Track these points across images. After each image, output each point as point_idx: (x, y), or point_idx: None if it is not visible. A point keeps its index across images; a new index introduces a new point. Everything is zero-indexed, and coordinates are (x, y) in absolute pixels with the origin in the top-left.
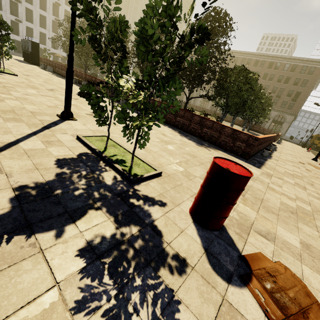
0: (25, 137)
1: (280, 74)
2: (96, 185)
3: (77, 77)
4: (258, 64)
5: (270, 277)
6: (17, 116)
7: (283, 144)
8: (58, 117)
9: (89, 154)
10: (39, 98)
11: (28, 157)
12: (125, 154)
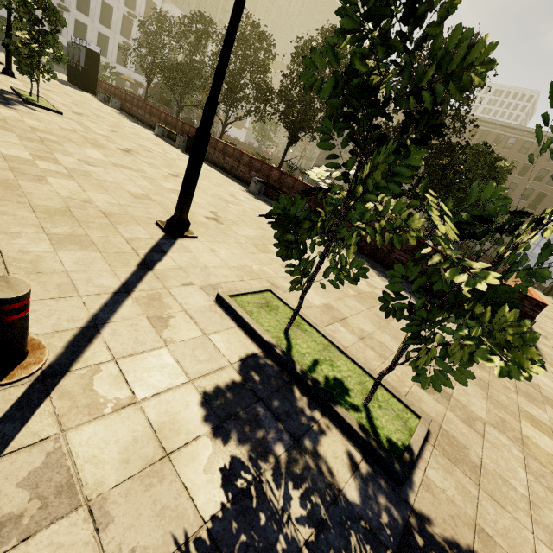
0: (110, 306)
1: (513, 158)
2: (332, 517)
3: (166, 125)
4: (476, 136)
5: None
6: (80, 229)
7: None
8: (160, 228)
9: (261, 362)
10: (111, 172)
11: (134, 395)
12: (330, 354)
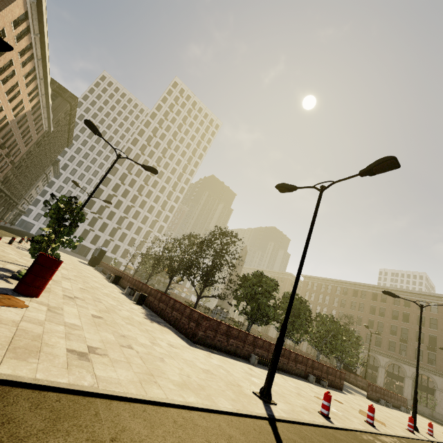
0: None
1: (392, 308)
2: None
3: (114, 274)
4: (358, 294)
5: (7, 298)
6: (2, 257)
7: (391, 409)
8: None
9: (11, 270)
10: None
11: None
12: None
